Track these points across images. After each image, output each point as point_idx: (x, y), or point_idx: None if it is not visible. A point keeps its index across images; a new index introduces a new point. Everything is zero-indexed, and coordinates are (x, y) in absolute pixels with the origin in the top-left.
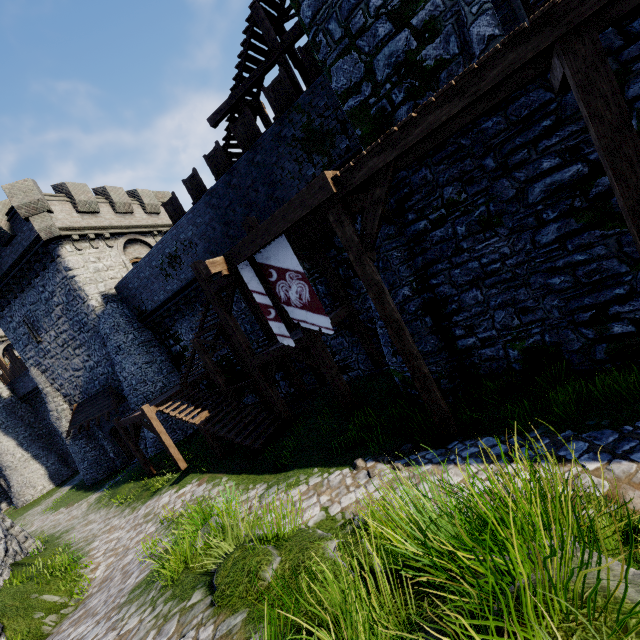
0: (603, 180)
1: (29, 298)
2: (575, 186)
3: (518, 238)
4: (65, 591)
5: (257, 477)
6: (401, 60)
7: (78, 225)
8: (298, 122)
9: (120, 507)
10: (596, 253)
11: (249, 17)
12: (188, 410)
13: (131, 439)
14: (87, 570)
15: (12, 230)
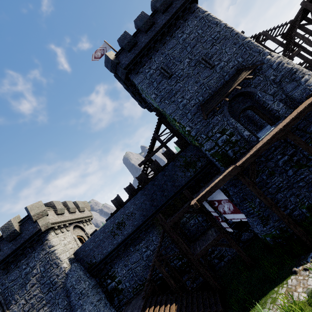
0: (294, 158)
1: (10, 277)
2: (289, 160)
3: (282, 175)
4: None
5: None
6: (225, 141)
7: (57, 220)
8: (181, 160)
9: None
10: (305, 174)
11: (153, 136)
12: (163, 307)
13: None
14: None
15: (20, 230)
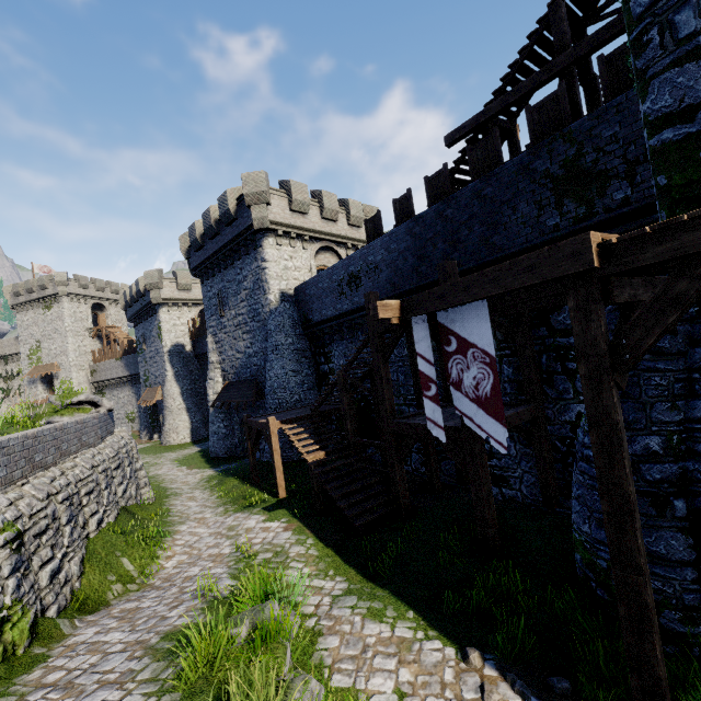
0: None
1: (228, 276)
2: None
3: None
4: (140, 564)
5: (342, 564)
6: None
7: (286, 222)
8: (560, 154)
9: (218, 500)
10: None
11: (542, 17)
12: (307, 442)
13: (251, 441)
14: (164, 554)
15: (236, 214)
